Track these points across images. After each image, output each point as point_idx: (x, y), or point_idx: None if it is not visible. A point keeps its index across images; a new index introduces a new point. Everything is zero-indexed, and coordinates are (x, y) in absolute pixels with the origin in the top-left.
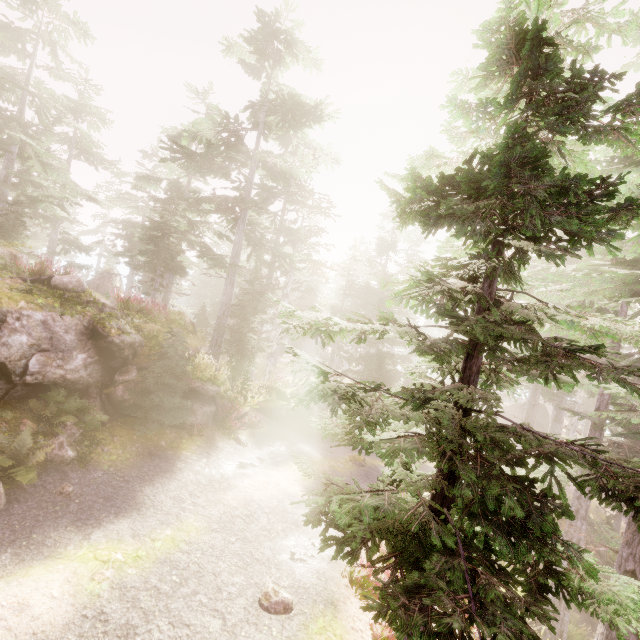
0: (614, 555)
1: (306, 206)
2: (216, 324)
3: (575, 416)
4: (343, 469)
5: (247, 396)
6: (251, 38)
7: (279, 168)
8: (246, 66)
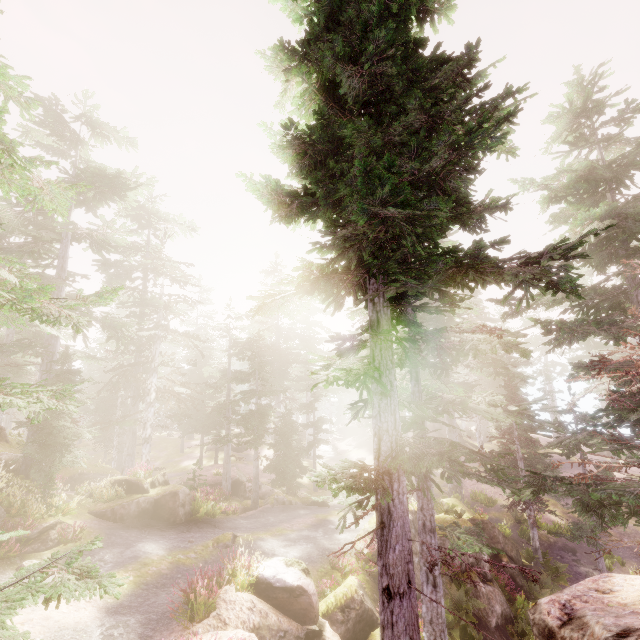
0: (528, 555)
1: (163, 274)
2: (11, 421)
3: (476, 421)
4: (194, 560)
5: (53, 503)
6: (41, 122)
7: (97, 239)
8: (44, 147)
